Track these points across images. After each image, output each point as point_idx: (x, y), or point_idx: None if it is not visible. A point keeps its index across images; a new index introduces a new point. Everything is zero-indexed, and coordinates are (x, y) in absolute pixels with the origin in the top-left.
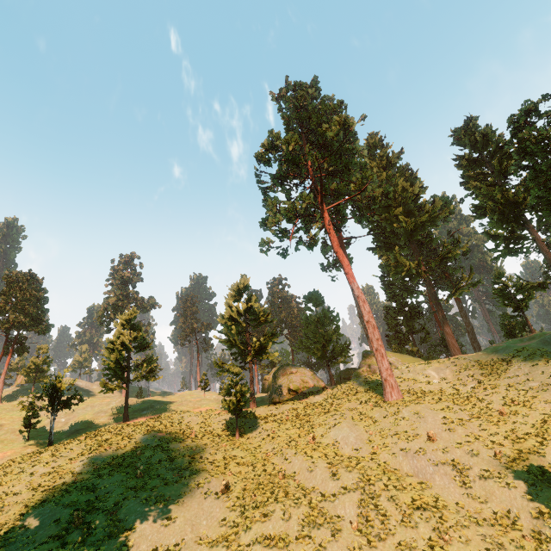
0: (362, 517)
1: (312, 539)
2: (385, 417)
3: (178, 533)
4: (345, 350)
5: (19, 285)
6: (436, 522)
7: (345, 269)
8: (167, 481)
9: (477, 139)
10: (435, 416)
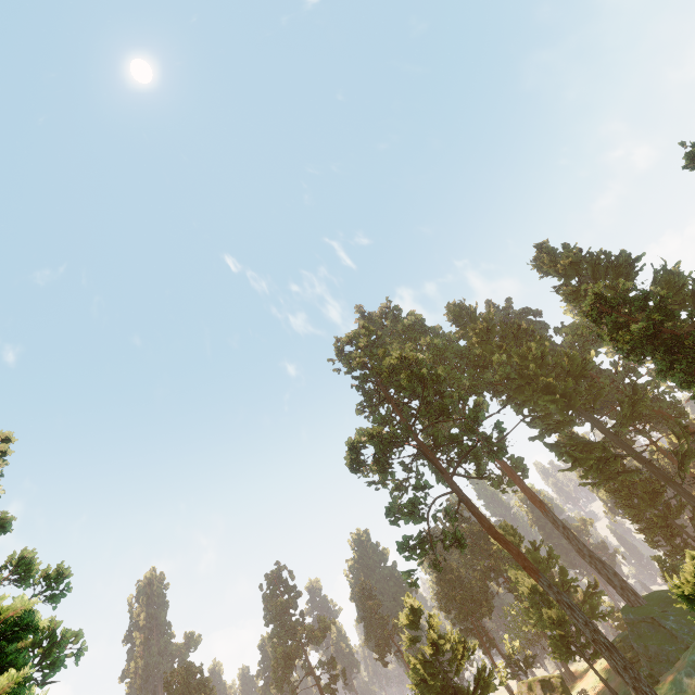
0: None
1: None
2: None
3: None
4: (596, 607)
5: (181, 690)
6: None
7: (517, 560)
8: None
9: (563, 268)
10: None
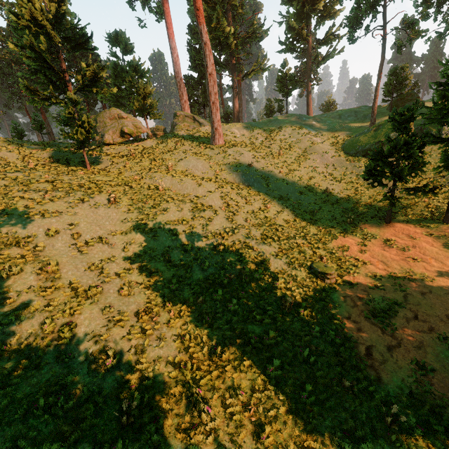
0: (225, 205)
1: (203, 217)
2: (217, 154)
3: (89, 231)
4: (156, 109)
5: None
6: (262, 201)
7: (197, 1)
8: (39, 200)
9: None
10: (248, 154)
